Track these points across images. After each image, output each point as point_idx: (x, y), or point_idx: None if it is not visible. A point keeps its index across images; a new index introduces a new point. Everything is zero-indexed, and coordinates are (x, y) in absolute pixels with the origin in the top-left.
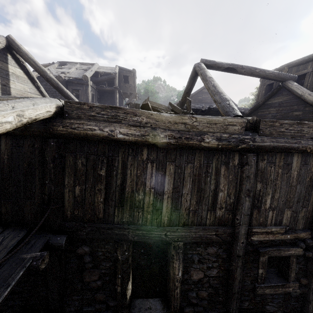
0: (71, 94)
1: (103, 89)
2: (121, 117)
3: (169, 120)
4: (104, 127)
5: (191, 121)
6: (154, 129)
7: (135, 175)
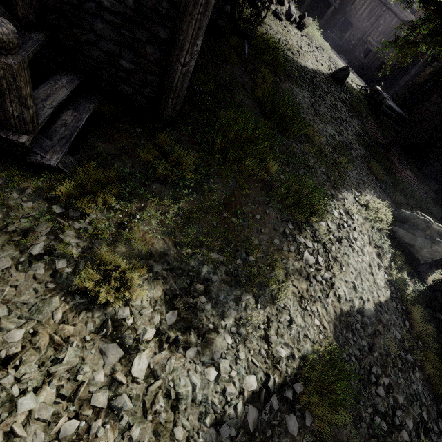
0: None
1: None
2: None
3: None
4: None
5: None
6: None
7: None
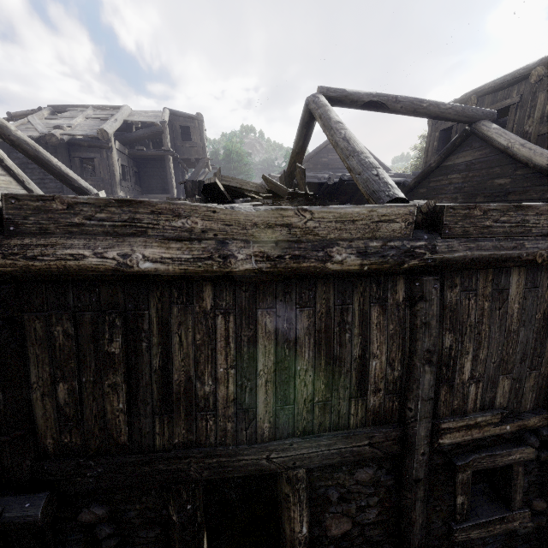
0: (68, 170)
1: (142, 154)
2: (145, 222)
3: (254, 220)
4: (106, 248)
5: (301, 220)
6: (223, 243)
7: (190, 344)
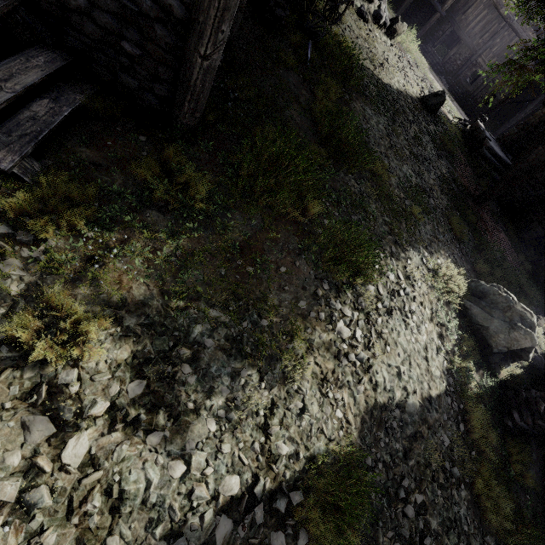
0: None
1: None
2: None
3: None
4: None
5: None
6: None
7: (476, 6)
